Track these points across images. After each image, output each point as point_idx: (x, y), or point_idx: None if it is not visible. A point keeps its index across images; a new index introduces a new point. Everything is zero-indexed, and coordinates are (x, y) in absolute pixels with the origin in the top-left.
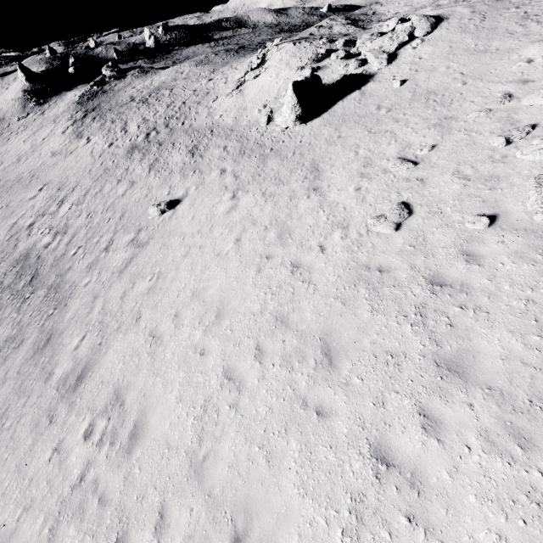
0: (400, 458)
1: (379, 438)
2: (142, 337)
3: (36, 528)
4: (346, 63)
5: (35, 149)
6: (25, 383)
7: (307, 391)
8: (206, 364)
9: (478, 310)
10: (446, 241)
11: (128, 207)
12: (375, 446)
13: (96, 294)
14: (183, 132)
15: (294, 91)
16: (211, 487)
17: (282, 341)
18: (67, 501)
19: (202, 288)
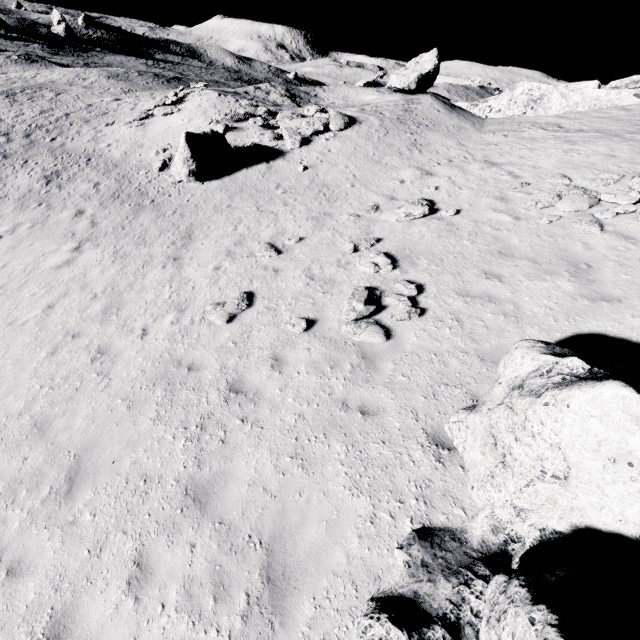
0: (78, 633)
1: (69, 604)
2: None
3: None
4: (264, 132)
5: None
6: None
7: (14, 537)
8: None
9: (256, 424)
10: (266, 341)
11: None
12: (57, 618)
13: None
14: (48, 150)
15: (188, 142)
16: None
17: (23, 458)
18: None
19: None
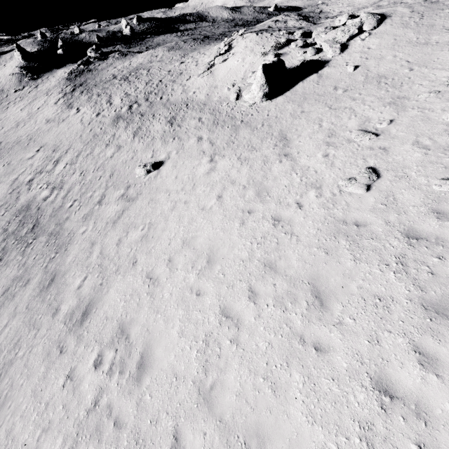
0: (402, 391)
1: (379, 372)
2: (140, 278)
3: (56, 447)
4: (303, 51)
5: (31, 117)
6: (34, 317)
7: (303, 329)
8: (203, 303)
9: None
10: (416, 201)
11: (116, 167)
12: (376, 380)
13: (93, 241)
14: (162, 105)
15: (263, 72)
16: (221, 413)
17: (272, 284)
18: (84, 424)
19: (191, 238)
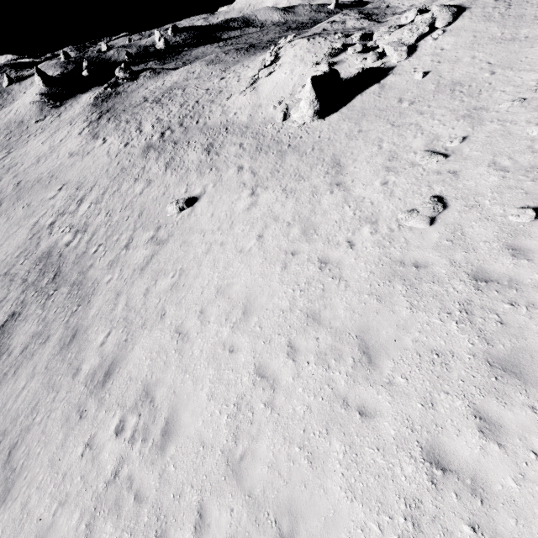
0: (456, 463)
1: (431, 441)
2: (168, 333)
3: (73, 523)
4: (363, 57)
5: (53, 150)
6: (54, 378)
7: (347, 390)
8: (236, 361)
9: (532, 307)
10: (488, 235)
11: (146, 205)
12: (427, 449)
13: (119, 291)
14: (198, 131)
15: (313, 86)
16: (251, 487)
17: (315, 338)
18: (102, 497)
19: (226, 285)
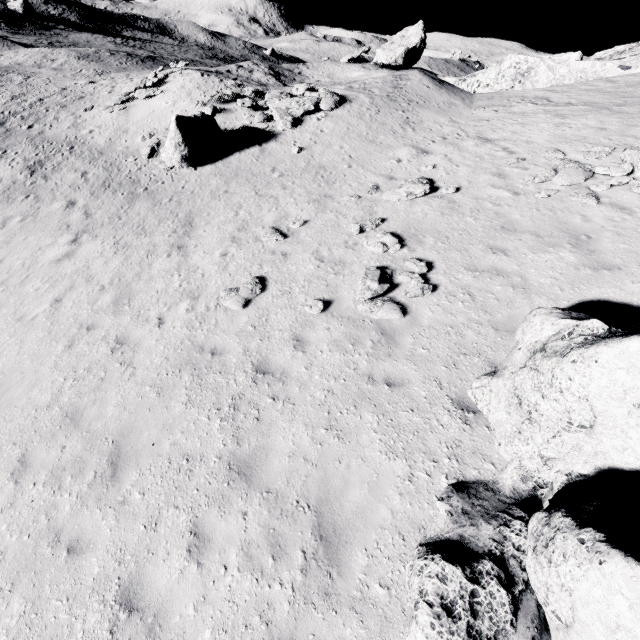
0: (148, 597)
1: (135, 573)
2: None
3: None
4: (253, 113)
5: None
6: None
7: (67, 519)
8: None
9: (287, 401)
10: (285, 324)
11: None
12: (125, 586)
13: None
14: (26, 139)
15: (179, 126)
16: None
17: (61, 447)
18: None
19: None
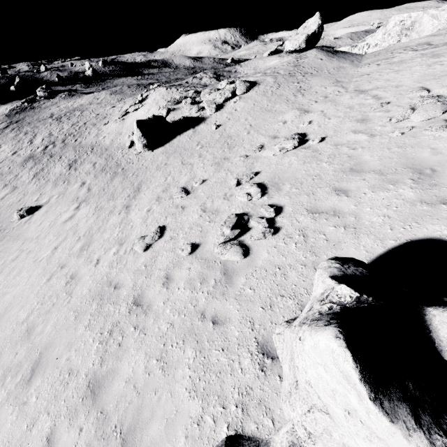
0: None
1: None
2: None
3: None
4: (193, 107)
5: None
6: None
7: None
8: None
9: (142, 331)
10: (164, 264)
11: (0, 210)
12: None
13: None
14: (72, 148)
15: (138, 127)
16: None
17: (15, 354)
18: None
19: (3, 294)
